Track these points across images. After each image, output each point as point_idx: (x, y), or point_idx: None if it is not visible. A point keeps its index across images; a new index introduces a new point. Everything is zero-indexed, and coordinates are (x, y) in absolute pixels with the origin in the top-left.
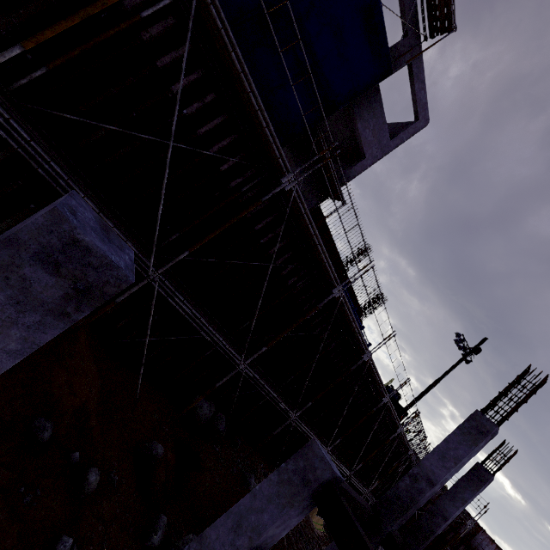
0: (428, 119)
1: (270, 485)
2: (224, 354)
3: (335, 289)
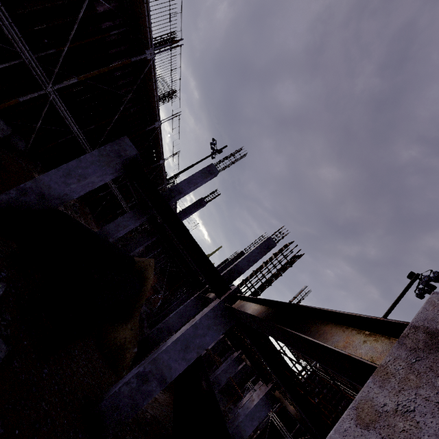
0: None
1: (92, 157)
2: (31, 68)
3: (148, 50)
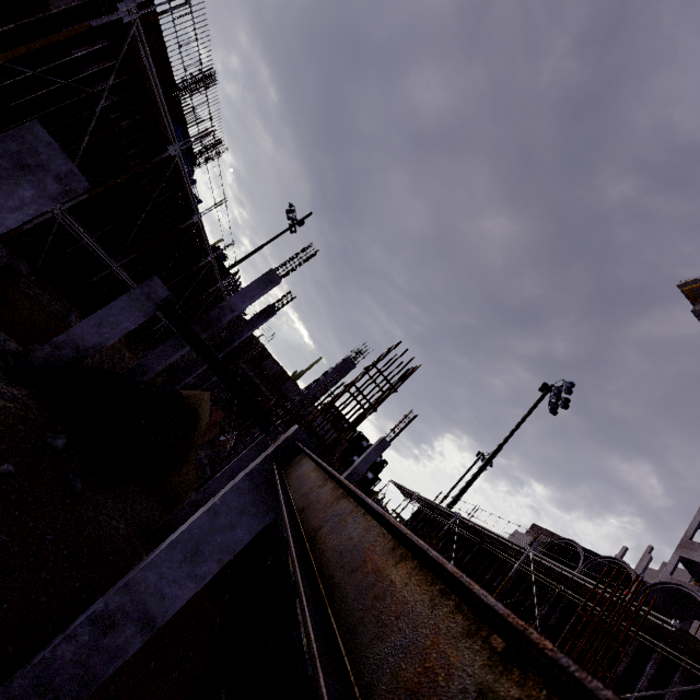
0: None
1: (123, 302)
2: None
3: (172, 147)
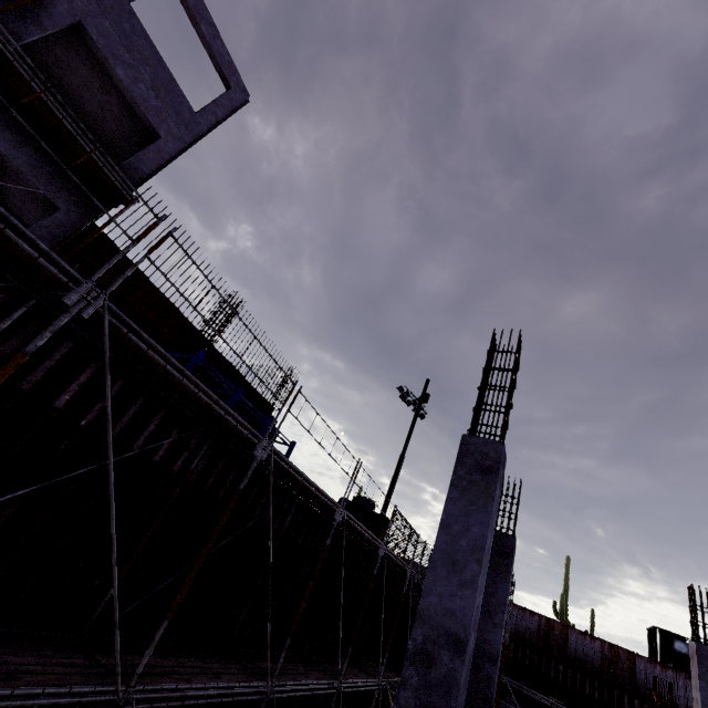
0: (246, 91)
1: None
2: None
3: (69, 292)
